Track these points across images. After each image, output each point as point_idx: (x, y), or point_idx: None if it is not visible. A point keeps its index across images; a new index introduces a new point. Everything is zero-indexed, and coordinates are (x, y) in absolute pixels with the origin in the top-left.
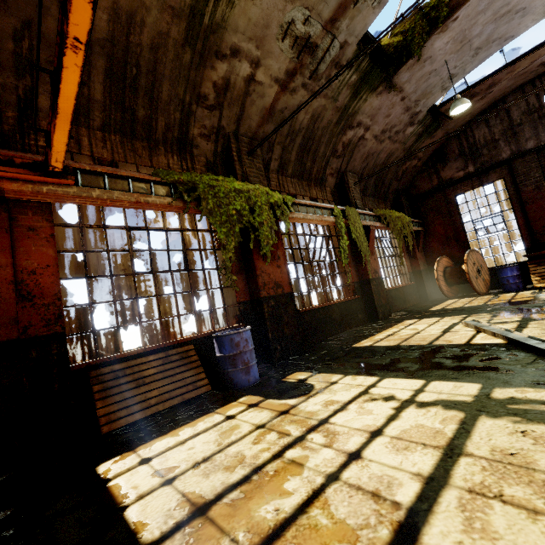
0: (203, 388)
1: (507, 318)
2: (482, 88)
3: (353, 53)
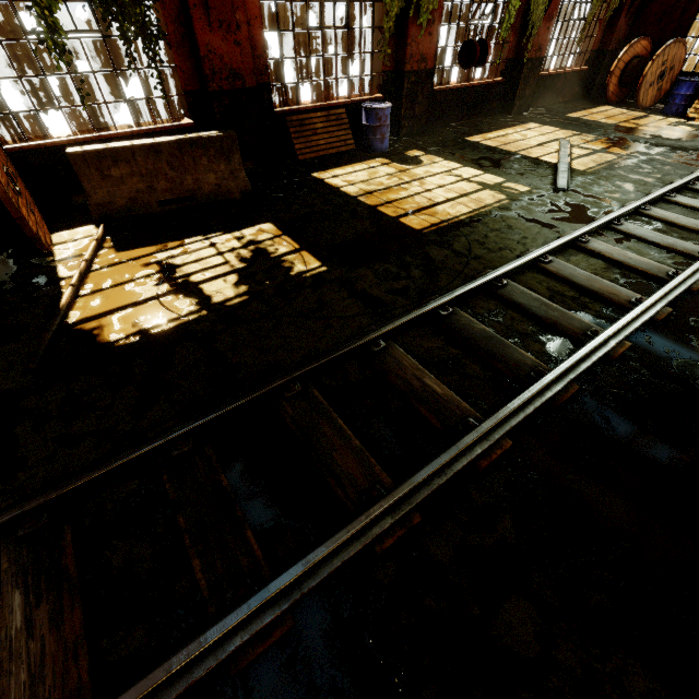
0: (350, 146)
1: (594, 146)
2: None
3: None
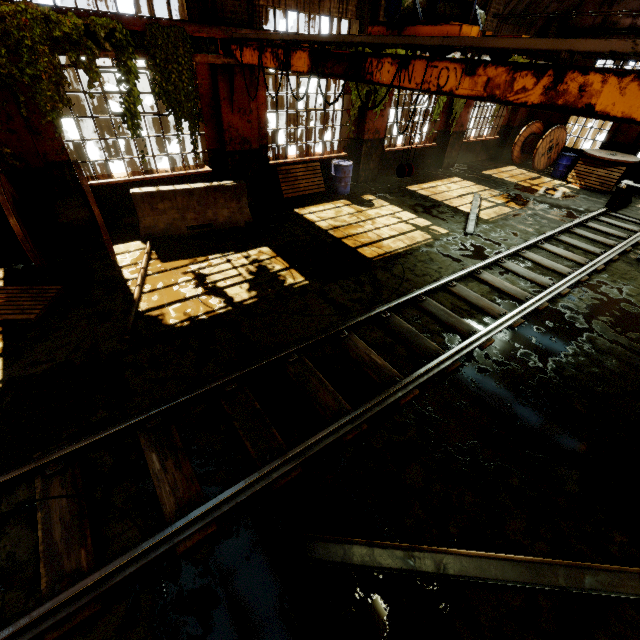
0: (322, 189)
1: (498, 200)
2: None
3: None
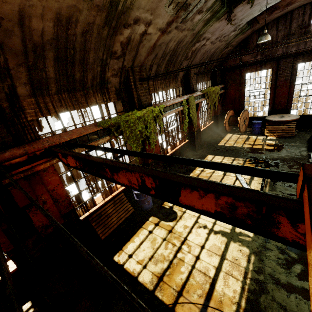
0: (131, 211)
1: None
2: (283, 4)
3: (212, 3)
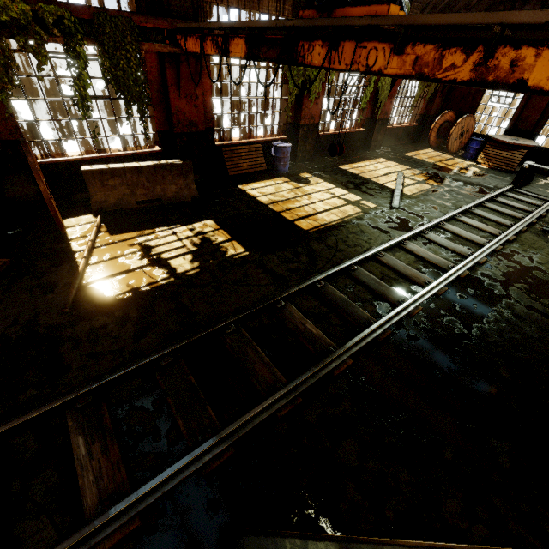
0: (263, 168)
1: (418, 178)
2: None
3: None
